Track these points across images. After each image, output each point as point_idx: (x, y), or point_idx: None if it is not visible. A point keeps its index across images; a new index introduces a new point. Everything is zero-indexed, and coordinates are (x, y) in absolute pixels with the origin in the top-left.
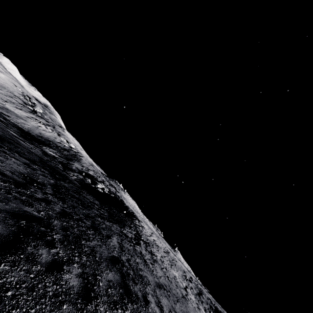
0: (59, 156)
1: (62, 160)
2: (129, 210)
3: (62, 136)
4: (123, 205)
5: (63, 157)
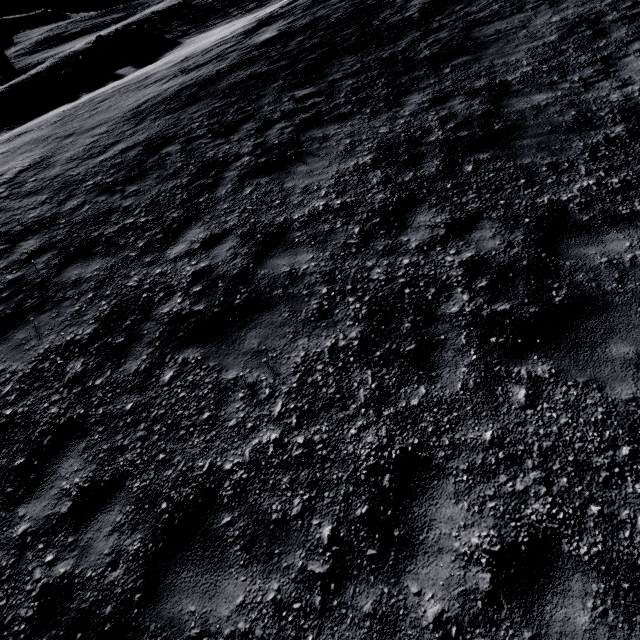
0: None
1: None
2: None
3: None
4: None
5: None
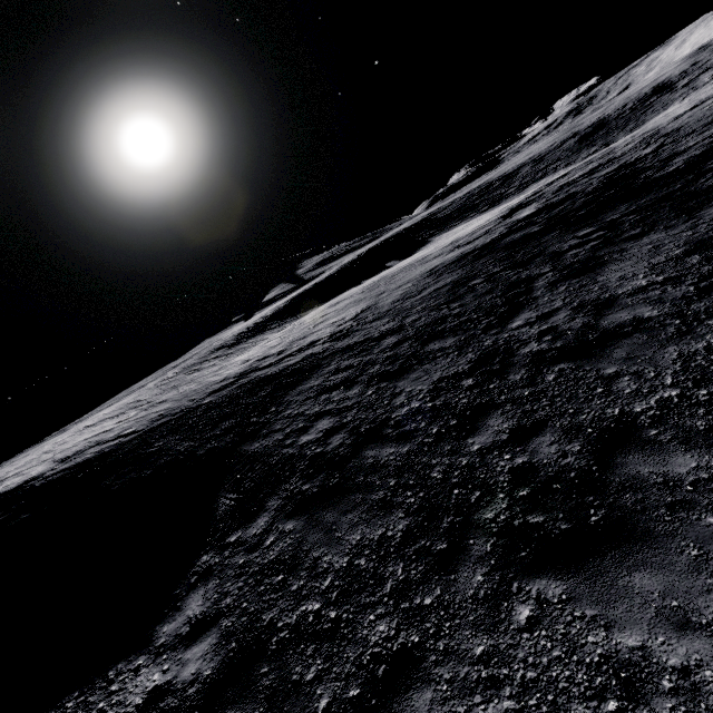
0: None
1: None
2: None
3: None
4: None
5: None
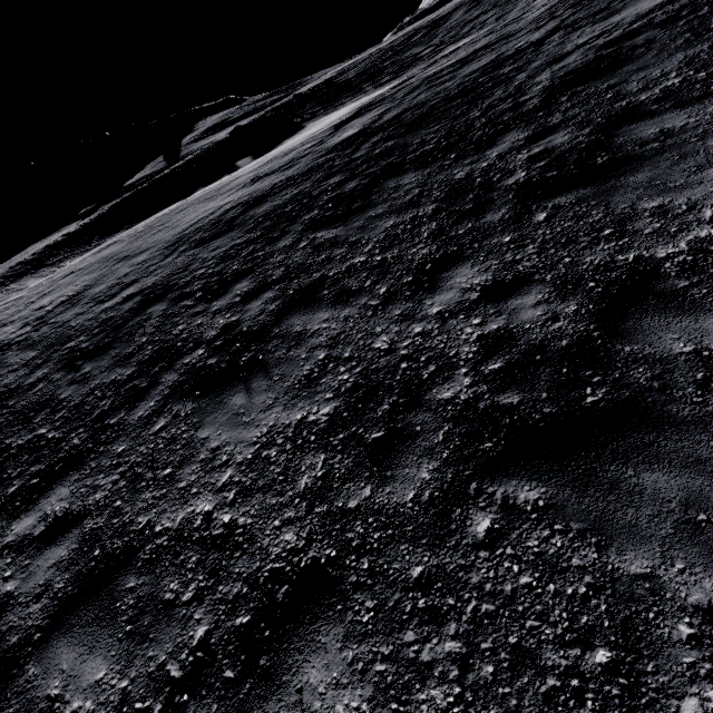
0: None
1: None
2: None
3: None
4: None
5: None
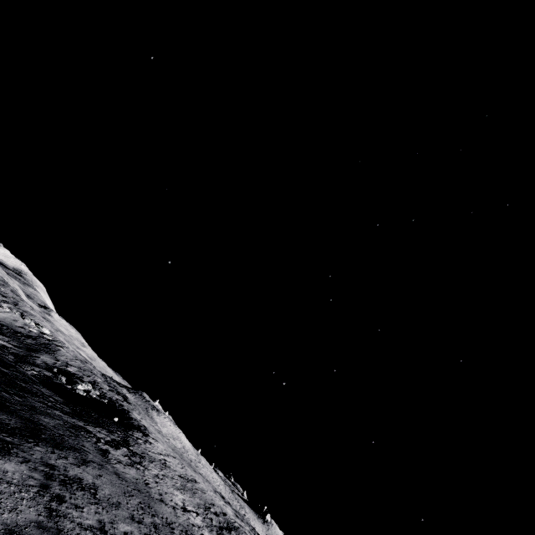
0: (14, 345)
1: (19, 352)
2: (134, 422)
3: (29, 317)
4: (122, 415)
5: (23, 348)
